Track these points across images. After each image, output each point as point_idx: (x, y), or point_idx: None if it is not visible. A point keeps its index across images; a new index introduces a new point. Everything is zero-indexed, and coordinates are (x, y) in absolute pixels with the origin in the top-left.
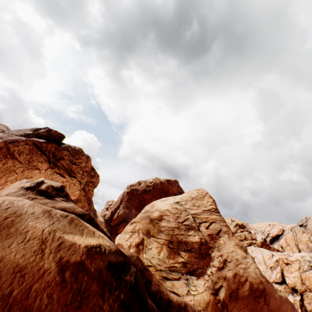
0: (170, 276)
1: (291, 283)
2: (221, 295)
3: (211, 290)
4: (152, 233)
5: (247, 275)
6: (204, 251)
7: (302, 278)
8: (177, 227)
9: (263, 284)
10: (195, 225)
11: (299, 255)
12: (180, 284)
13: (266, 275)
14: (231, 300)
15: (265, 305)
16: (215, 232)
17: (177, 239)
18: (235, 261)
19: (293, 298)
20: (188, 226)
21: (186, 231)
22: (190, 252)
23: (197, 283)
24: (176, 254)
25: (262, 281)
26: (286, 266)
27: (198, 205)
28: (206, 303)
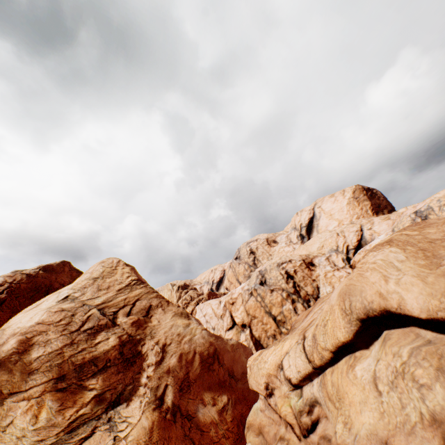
0: (73, 442)
1: (240, 321)
2: (168, 399)
3: (153, 404)
4: (8, 389)
5: (195, 346)
6: (131, 352)
7: (246, 309)
8: (69, 343)
9: (214, 345)
10: (107, 321)
11: (240, 288)
12: (97, 440)
13: (220, 327)
14: (184, 394)
15: (221, 368)
16: (143, 314)
17: (74, 365)
18: (177, 338)
19: (245, 335)
20: (93, 329)
21: (92, 340)
22: (106, 370)
23: (129, 412)
24: (78, 392)
25: (212, 342)
26: (233, 306)
27: (108, 286)
28: (149, 431)
